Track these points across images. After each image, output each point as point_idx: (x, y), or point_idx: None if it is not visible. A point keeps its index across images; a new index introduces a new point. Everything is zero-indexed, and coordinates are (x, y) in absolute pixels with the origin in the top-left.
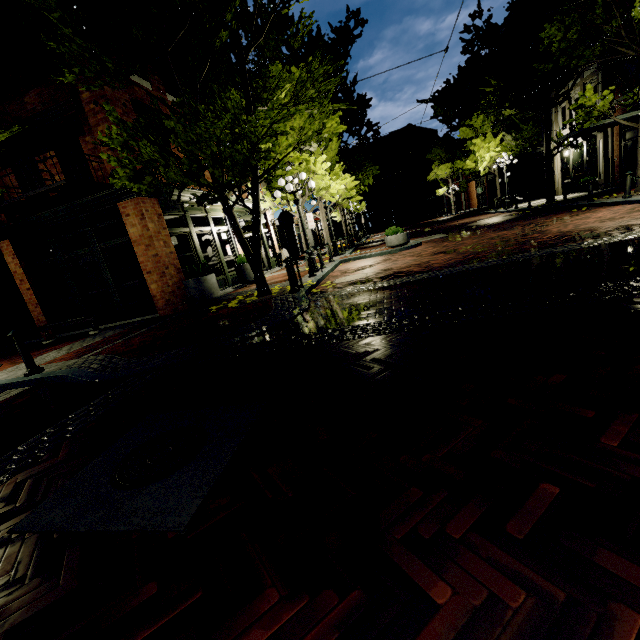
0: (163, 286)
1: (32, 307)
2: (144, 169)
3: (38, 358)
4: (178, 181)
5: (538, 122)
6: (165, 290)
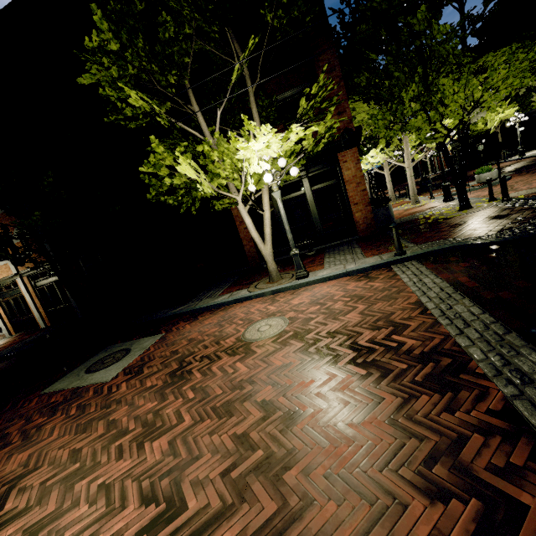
0: (366, 213)
1: (246, 242)
2: (396, 120)
3: (332, 261)
4: (415, 127)
5: (530, 88)
6: (367, 216)
